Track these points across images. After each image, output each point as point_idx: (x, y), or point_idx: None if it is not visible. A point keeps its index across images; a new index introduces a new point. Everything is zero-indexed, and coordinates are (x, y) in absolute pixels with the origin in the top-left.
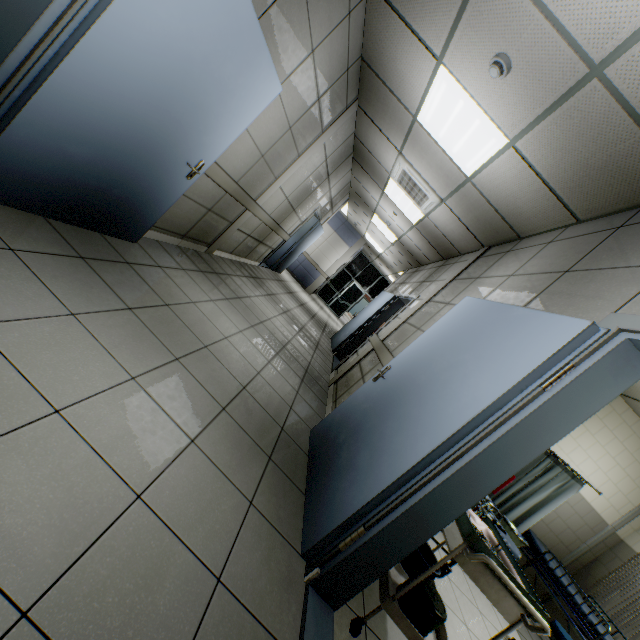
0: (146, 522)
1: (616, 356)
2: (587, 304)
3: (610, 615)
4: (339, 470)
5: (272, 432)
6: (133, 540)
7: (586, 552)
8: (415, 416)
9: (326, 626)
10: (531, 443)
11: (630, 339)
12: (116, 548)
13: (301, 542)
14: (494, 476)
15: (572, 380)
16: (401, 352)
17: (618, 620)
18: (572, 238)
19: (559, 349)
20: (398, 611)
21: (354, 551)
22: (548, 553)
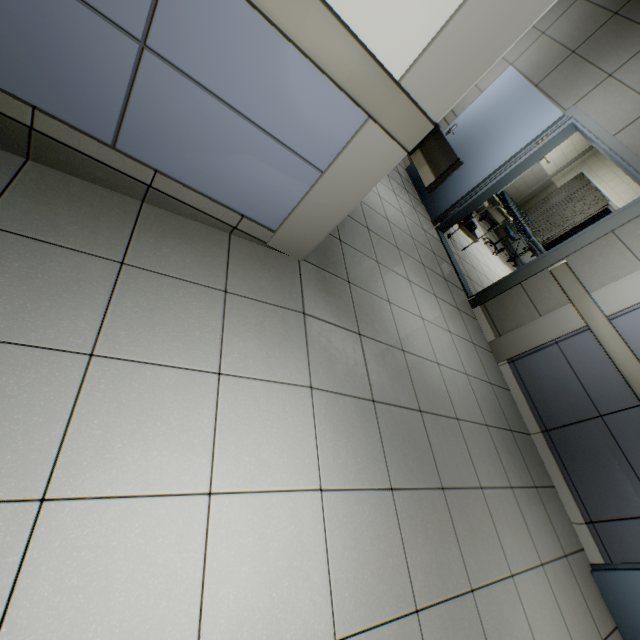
0: (408, 220)
1: (565, 130)
2: (569, 93)
3: (531, 221)
4: (439, 189)
5: (399, 178)
6: (410, 224)
7: (530, 194)
8: (477, 161)
9: (444, 237)
10: (524, 168)
11: (572, 123)
12: (410, 226)
13: (430, 218)
14: (508, 181)
15: (546, 142)
16: (462, 113)
17: (534, 222)
18: (591, 5)
19: (546, 128)
20: (464, 229)
21: (454, 215)
22: (509, 200)
